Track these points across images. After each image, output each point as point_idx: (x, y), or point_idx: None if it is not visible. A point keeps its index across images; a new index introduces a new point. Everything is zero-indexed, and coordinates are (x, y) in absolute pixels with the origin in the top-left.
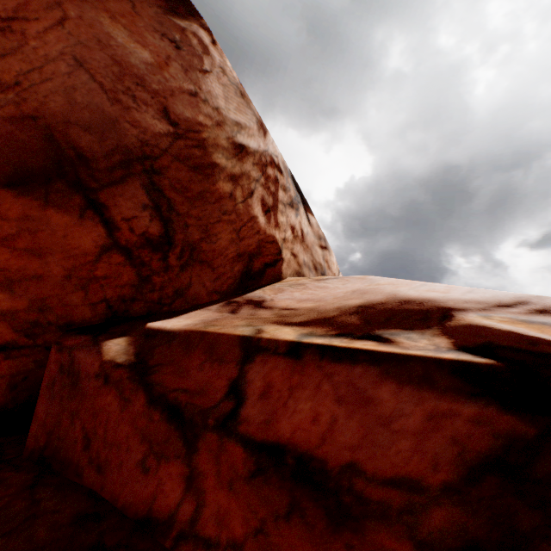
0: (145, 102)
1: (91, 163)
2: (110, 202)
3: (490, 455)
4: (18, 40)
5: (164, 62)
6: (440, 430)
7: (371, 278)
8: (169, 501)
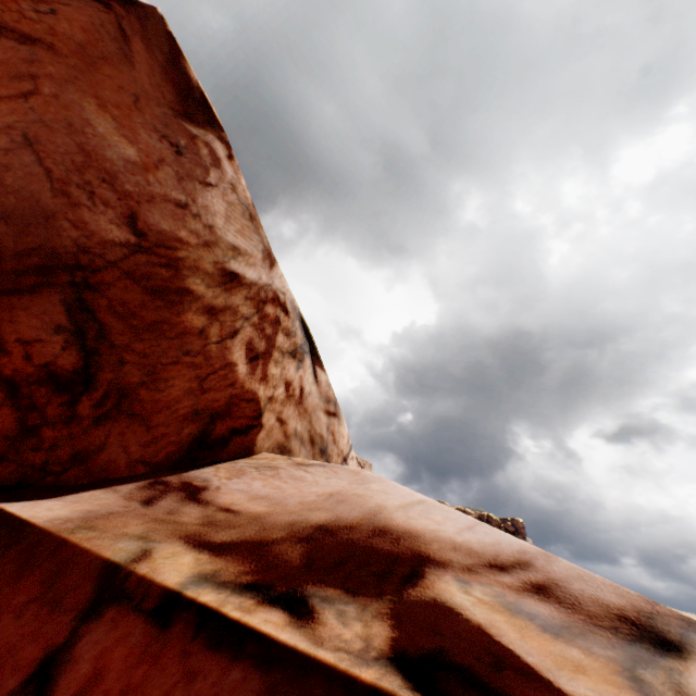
0: (106, 202)
1: None
2: (4, 315)
3: None
4: None
5: (154, 164)
6: None
7: (366, 475)
8: None
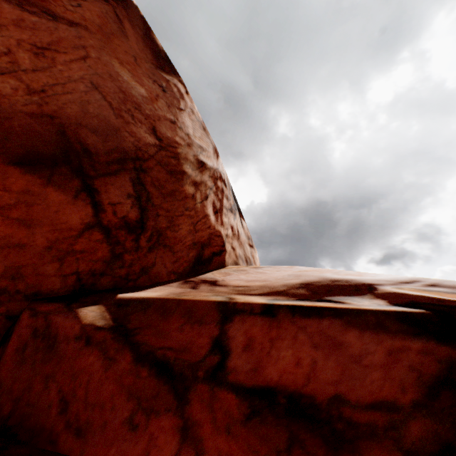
0: (140, 121)
1: (94, 156)
2: (102, 188)
3: (440, 376)
4: (48, 63)
5: (155, 98)
6: (399, 362)
7: (297, 267)
8: (164, 454)
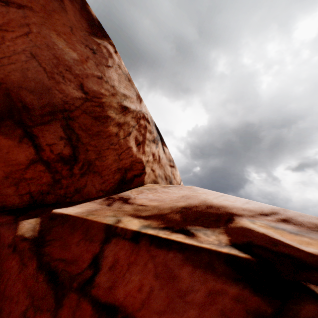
0: (69, 80)
1: (31, 111)
2: (40, 134)
3: None
4: None
5: (85, 59)
6: (215, 304)
7: (195, 188)
8: None
